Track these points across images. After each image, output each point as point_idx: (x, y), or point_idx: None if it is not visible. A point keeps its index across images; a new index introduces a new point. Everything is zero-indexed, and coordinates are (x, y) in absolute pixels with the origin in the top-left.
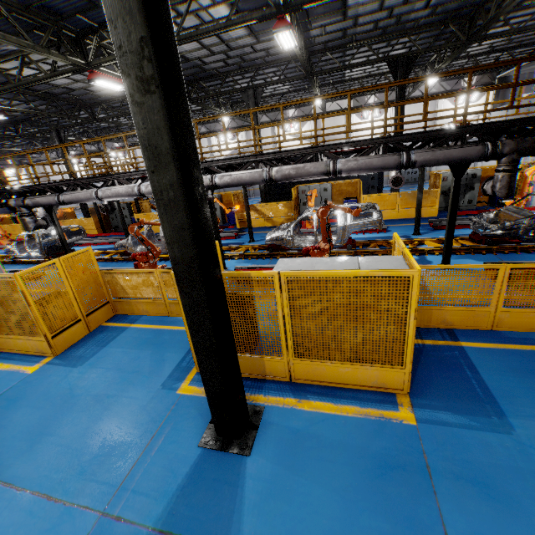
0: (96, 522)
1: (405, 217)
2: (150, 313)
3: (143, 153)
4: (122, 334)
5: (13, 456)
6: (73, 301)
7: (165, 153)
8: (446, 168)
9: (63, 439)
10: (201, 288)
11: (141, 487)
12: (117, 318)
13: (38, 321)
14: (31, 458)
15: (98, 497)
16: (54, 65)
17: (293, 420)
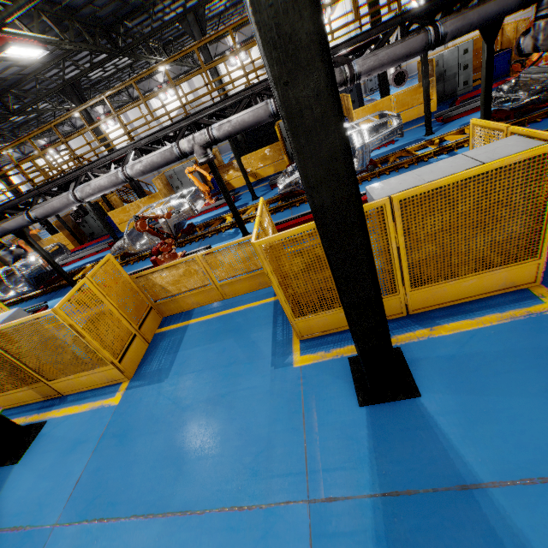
0: (309, 511)
1: (403, 122)
2: (202, 304)
3: (268, 55)
4: (187, 334)
5: (167, 486)
6: (120, 318)
7: (307, 43)
8: (416, 58)
9: (207, 451)
10: (359, 234)
11: (330, 464)
12: (167, 320)
13: (98, 351)
14: (188, 481)
15: (292, 489)
16: None
17: (439, 348)
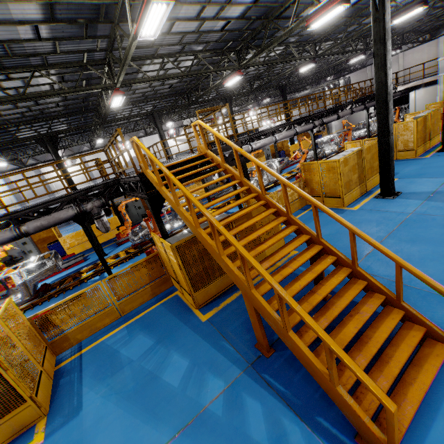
0: None
1: None
2: None
3: None
4: None
5: None
6: None
7: None
8: None
9: None
10: None
11: None
12: None
13: None
14: None
15: None
16: (218, 64)
17: None
